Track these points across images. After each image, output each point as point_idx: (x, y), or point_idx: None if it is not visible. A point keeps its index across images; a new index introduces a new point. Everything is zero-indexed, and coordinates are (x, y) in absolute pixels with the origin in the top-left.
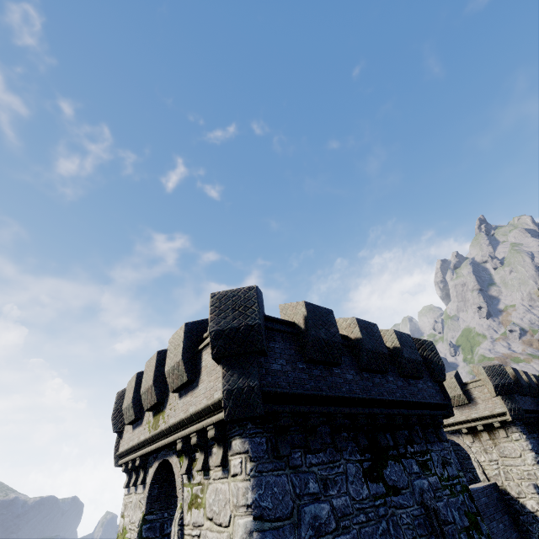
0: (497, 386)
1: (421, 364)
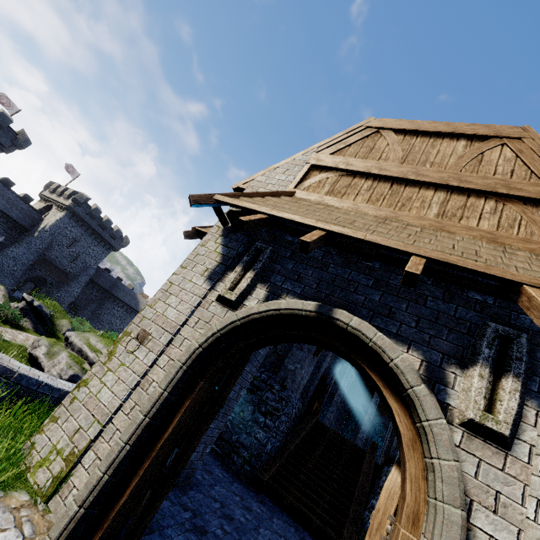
0: (75, 198)
1: (3, 127)
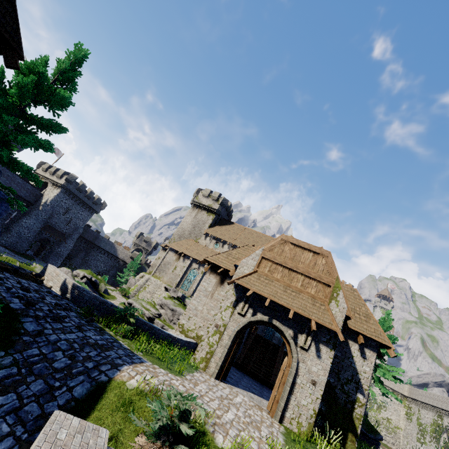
0: (67, 179)
1: None
